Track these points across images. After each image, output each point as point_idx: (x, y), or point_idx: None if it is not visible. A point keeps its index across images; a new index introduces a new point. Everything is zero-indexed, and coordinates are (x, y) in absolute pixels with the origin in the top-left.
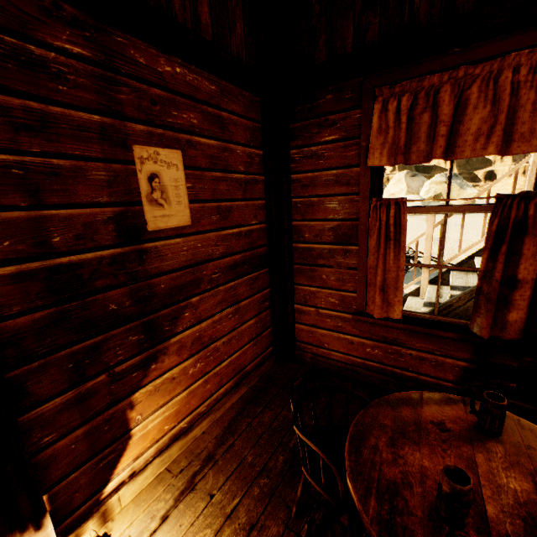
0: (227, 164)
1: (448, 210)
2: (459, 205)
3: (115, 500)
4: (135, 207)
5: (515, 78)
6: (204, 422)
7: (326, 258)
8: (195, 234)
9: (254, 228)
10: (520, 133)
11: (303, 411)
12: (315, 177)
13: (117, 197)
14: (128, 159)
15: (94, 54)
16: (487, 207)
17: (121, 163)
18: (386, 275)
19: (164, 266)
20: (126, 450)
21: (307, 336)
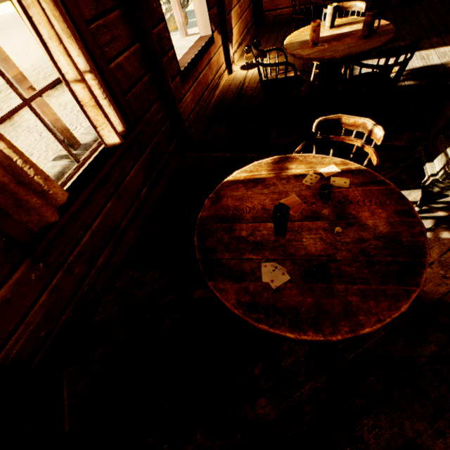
0: None
1: None
2: None
3: (234, 58)
4: None
5: None
6: (243, 44)
7: None
8: None
9: None
10: None
11: (279, 34)
12: None
13: None
14: None
15: None
16: None
17: None
18: None
19: None
20: (233, 39)
21: (270, 6)
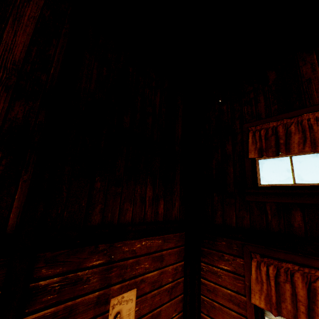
0: (162, 281)
1: None
2: None
3: None
4: None
5: None
6: None
7: None
8: None
9: None
10: None
11: None
12: (216, 288)
13: None
14: (106, 309)
15: (105, 259)
16: None
17: (101, 314)
18: None
19: None
20: None
21: None
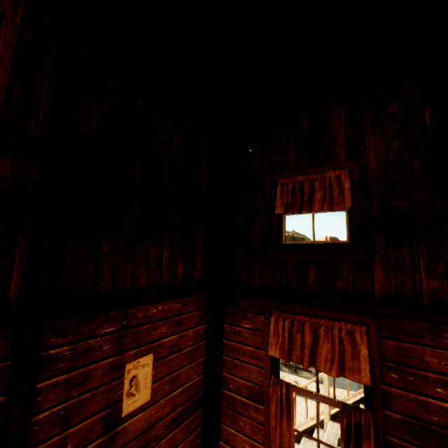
0: (181, 345)
1: (318, 398)
2: (324, 398)
3: None
4: (118, 404)
5: (340, 335)
6: None
7: (243, 408)
8: (152, 405)
9: (194, 381)
10: (348, 366)
11: None
12: (238, 346)
13: (109, 402)
14: (121, 374)
15: (118, 326)
16: (340, 405)
17: (117, 379)
18: (282, 438)
19: (126, 439)
20: None
21: None
